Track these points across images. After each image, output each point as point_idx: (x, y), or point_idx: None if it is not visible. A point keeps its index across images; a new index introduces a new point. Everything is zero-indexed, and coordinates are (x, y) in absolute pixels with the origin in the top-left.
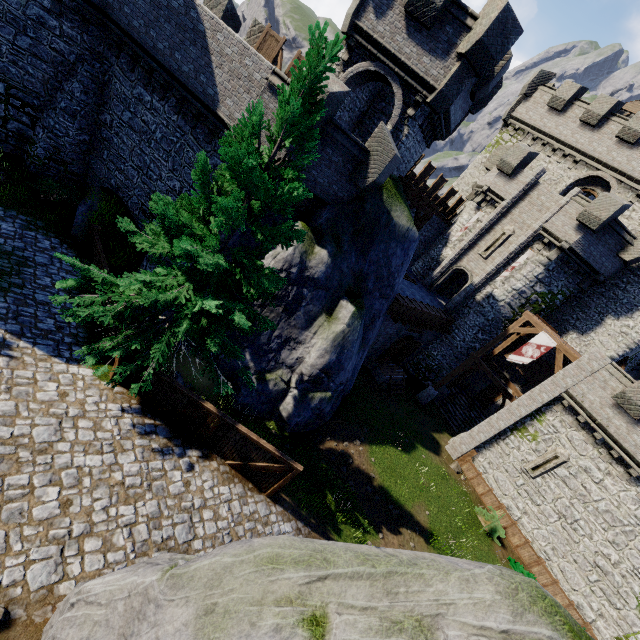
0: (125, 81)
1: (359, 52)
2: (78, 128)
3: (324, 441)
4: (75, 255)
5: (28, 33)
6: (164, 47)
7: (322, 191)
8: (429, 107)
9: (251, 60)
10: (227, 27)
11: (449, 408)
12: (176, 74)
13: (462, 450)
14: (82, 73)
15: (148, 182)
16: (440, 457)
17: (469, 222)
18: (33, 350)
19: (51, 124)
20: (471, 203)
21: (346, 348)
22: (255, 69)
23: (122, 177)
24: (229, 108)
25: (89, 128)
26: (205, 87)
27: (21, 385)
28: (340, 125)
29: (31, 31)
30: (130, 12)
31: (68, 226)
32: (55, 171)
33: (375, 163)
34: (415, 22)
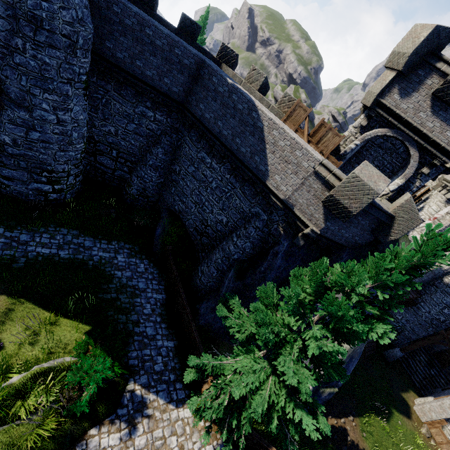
0: (192, 147)
1: (377, 119)
2: (158, 175)
3: (327, 419)
4: (157, 272)
5: (134, 121)
6: (227, 133)
7: (345, 240)
8: (445, 167)
9: (301, 152)
10: (282, 127)
11: (410, 363)
12: (235, 153)
13: (431, 416)
14: (164, 142)
15: (202, 213)
16: (411, 420)
17: (438, 213)
18: (157, 401)
19: (142, 175)
20: (438, 194)
21: (354, 357)
22: (304, 159)
23: (183, 206)
24: (276, 182)
25: (164, 174)
26: (258, 164)
27: (159, 448)
28: (375, 204)
29: (136, 120)
30: (204, 108)
31: (151, 245)
32: (141, 202)
33: (399, 226)
34: (441, 102)
